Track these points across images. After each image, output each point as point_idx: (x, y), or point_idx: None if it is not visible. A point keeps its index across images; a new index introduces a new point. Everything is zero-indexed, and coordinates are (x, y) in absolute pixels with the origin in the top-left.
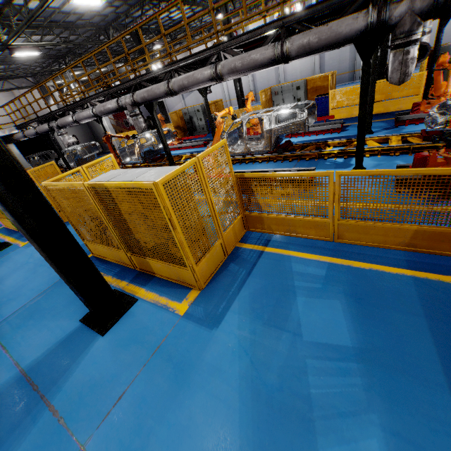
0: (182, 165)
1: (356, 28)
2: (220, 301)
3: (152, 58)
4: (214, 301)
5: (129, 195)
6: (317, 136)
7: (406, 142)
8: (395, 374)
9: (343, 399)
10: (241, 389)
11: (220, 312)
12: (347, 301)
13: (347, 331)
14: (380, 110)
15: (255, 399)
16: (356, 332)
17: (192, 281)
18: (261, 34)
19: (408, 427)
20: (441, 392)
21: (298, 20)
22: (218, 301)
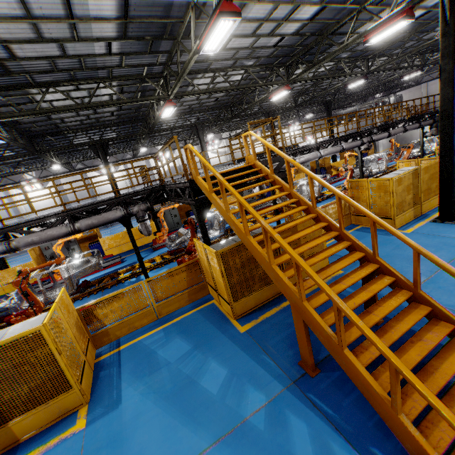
0: (51, 309)
1: (118, 216)
2: (111, 393)
3: None
4: (106, 397)
5: (3, 352)
6: (105, 270)
7: (164, 258)
8: (208, 342)
9: (198, 364)
10: (158, 405)
11: (116, 396)
12: (180, 336)
13: (186, 345)
14: (140, 244)
15: (167, 400)
16: (190, 342)
17: (77, 401)
18: (51, 219)
19: (218, 351)
20: (221, 335)
21: (79, 212)
22: (109, 394)
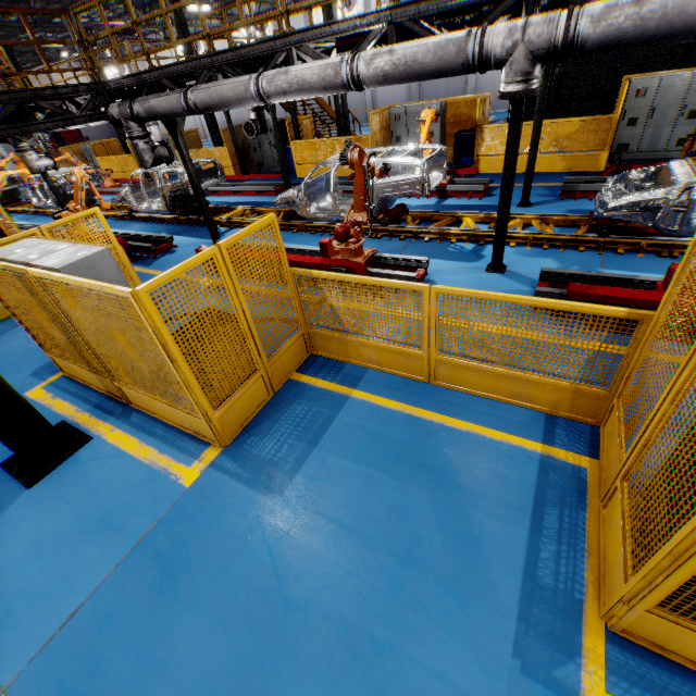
0: None
1: None
2: None
3: (101, 54)
4: None
5: None
6: None
7: None
8: None
9: None
10: None
11: None
12: None
13: None
14: None
15: None
16: None
17: None
18: None
19: None
20: None
21: None
22: None
